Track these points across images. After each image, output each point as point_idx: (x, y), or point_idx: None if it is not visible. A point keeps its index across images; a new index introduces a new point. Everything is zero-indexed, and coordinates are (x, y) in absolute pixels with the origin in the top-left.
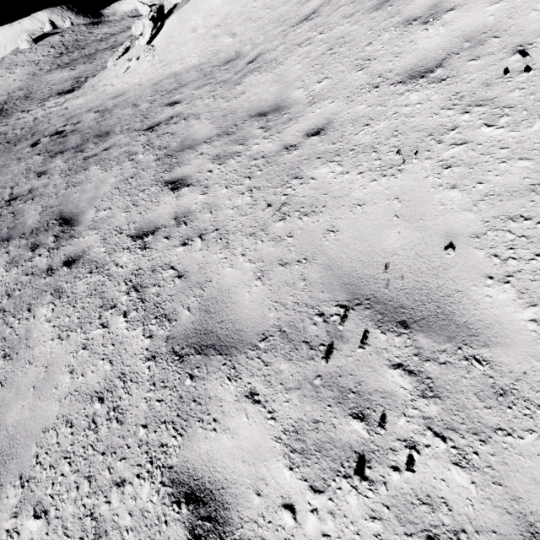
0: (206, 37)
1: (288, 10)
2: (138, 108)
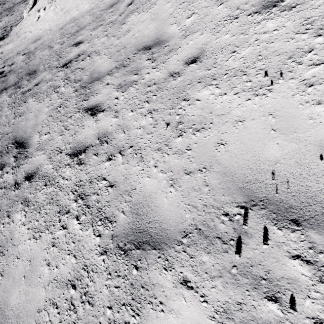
0: None
1: None
2: (53, 49)
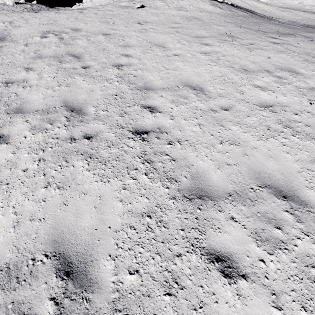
0: (107, 0)
1: None
2: None
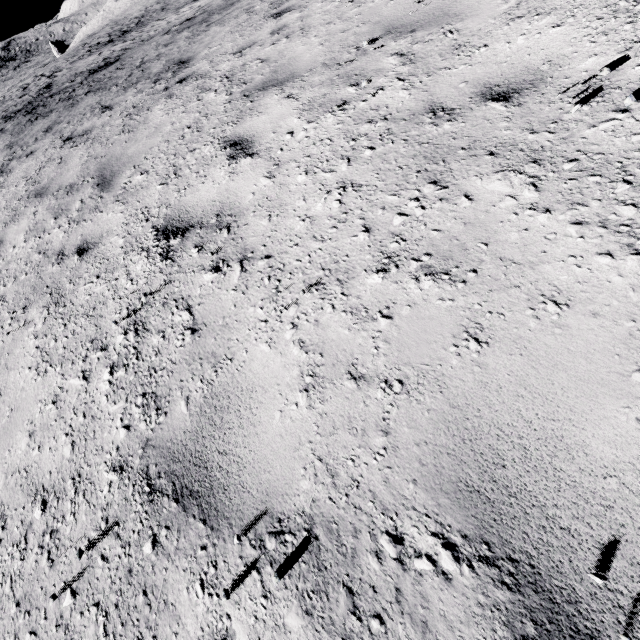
0: None
1: None
2: None
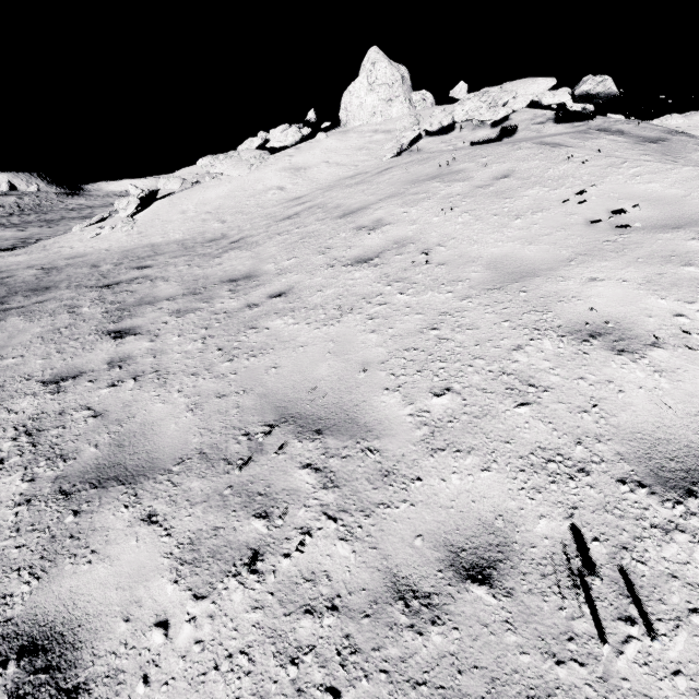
0: (195, 219)
1: (276, 211)
2: (98, 268)
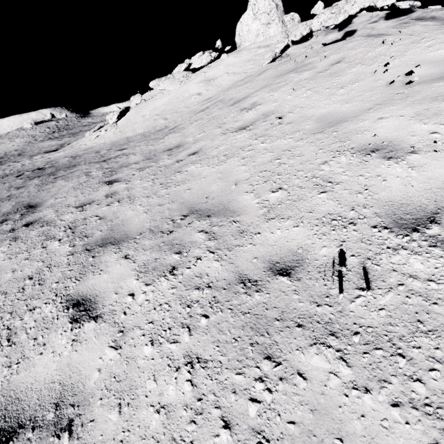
0: (150, 120)
1: (196, 108)
2: (99, 153)
